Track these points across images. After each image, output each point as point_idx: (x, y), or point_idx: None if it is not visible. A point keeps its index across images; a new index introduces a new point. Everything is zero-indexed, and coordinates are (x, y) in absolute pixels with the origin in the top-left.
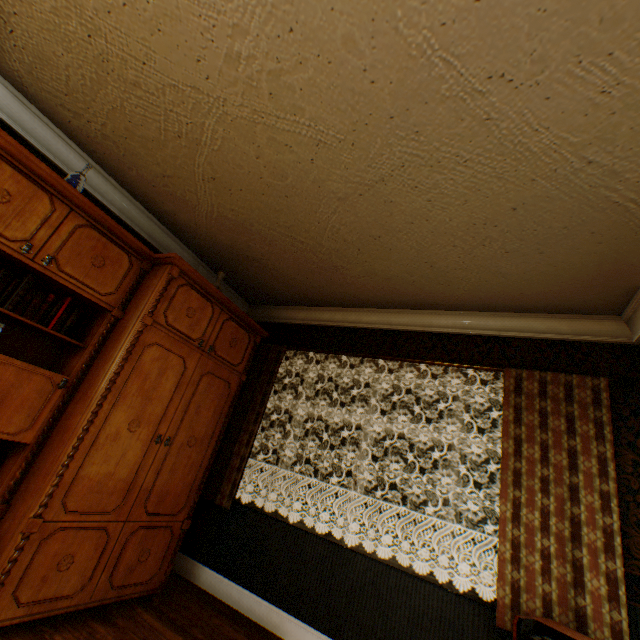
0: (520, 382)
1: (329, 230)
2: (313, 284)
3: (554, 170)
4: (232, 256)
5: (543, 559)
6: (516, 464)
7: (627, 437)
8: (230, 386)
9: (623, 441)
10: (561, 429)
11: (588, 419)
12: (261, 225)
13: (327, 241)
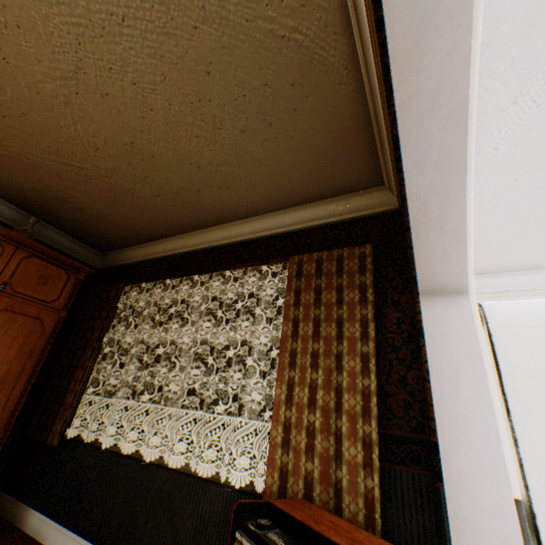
0: (302, 266)
1: (89, 147)
2: (129, 216)
3: (203, 8)
4: (45, 201)
5: (308, 436)
6: (293, 345)
7: (393, 297)
8: (43, 323)
9: (390, 302)
10: (332, 301)
11: (355, 286)
12: (35, 156)
13: (98, 161)
